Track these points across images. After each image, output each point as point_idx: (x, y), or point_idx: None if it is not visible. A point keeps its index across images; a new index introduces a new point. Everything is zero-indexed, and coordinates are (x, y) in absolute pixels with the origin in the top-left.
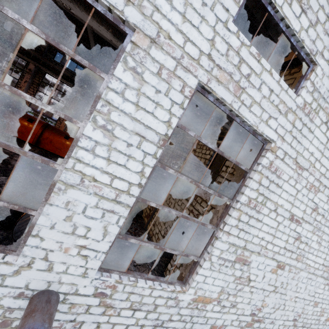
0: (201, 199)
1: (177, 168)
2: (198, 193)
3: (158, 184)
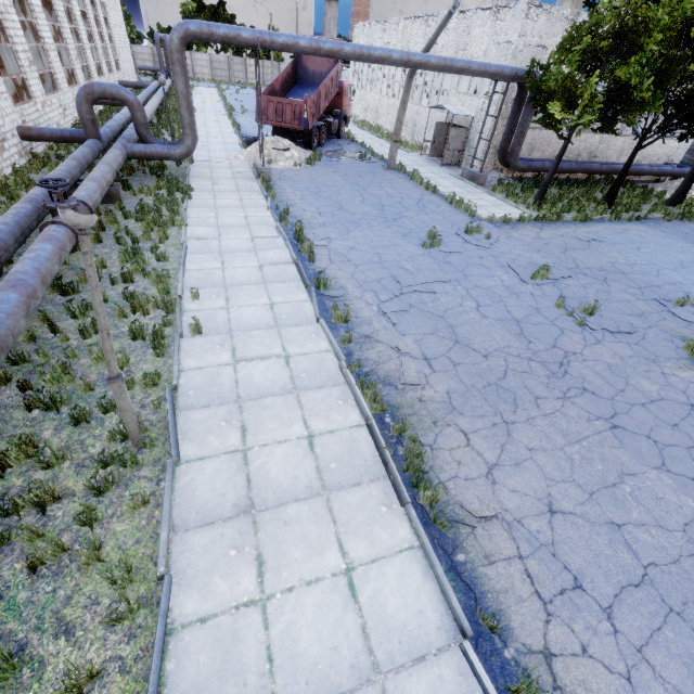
0: None
1: None
2: None
3: None
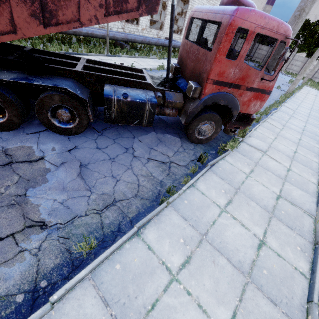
0: (177, 14)
1: (162, 4)
2: (179, 11)
3: (159, 15)
